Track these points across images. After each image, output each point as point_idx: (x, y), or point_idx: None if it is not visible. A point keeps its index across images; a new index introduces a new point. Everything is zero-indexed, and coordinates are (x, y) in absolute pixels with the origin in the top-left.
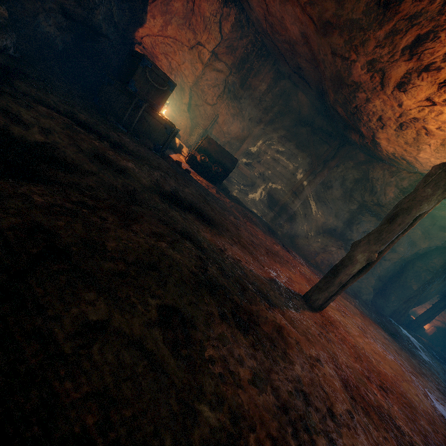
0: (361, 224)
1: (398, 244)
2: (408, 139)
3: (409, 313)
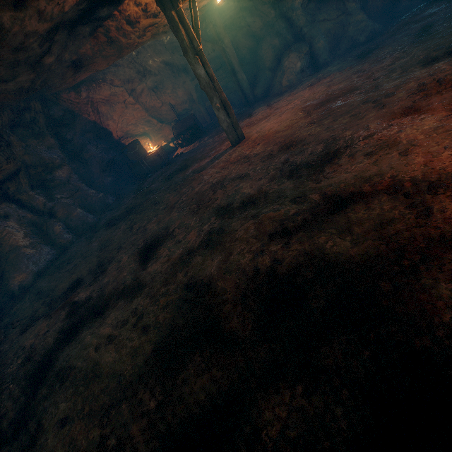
0: (293, 9)
1: None
2: None
3: None
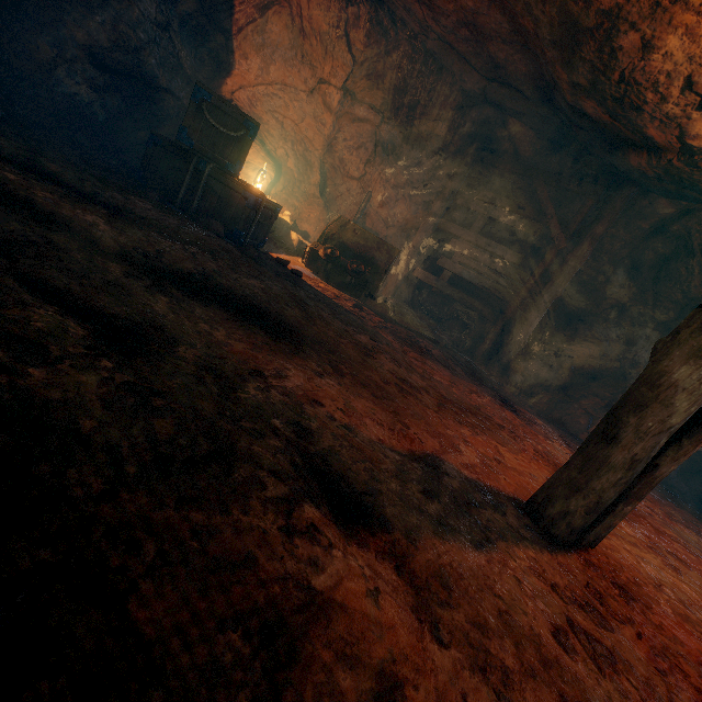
0: None
1: None
2: None
3: None
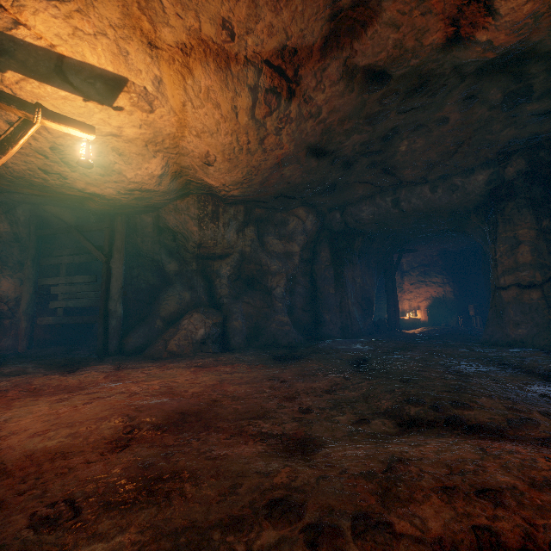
0: (219, 275)
1: (267, 265)
2: (97, 171)
3: (401, 316)
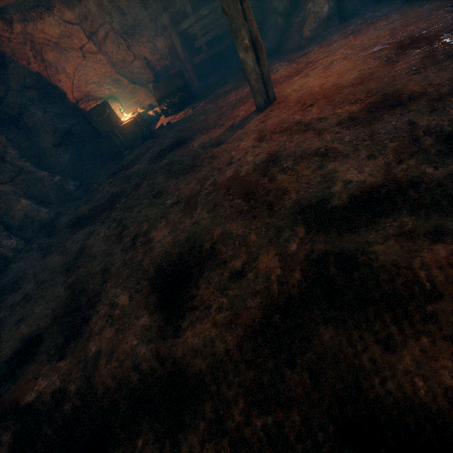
0: None
1: None
2: None
3: None
